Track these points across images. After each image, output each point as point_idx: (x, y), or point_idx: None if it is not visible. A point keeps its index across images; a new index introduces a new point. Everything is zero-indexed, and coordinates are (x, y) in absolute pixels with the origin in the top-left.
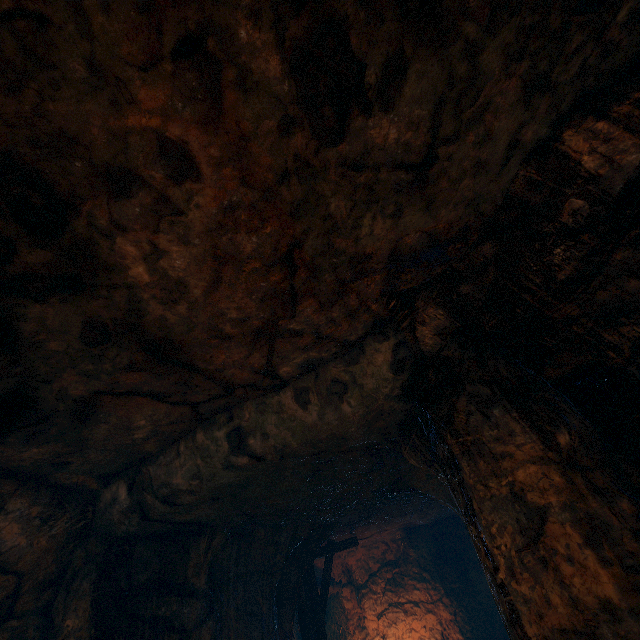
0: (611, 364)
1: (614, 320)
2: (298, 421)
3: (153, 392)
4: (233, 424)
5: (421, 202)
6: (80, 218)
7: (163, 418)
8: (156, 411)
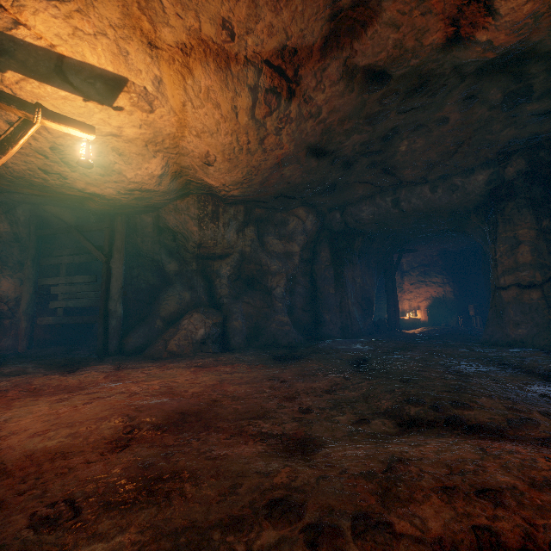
0: None
1: None
2: (427, 199)
3: (372, 182)
4: (395, 196)
5: (537, 124)
6: (397, 136)
7: (368, 191)
8: (367, 189)
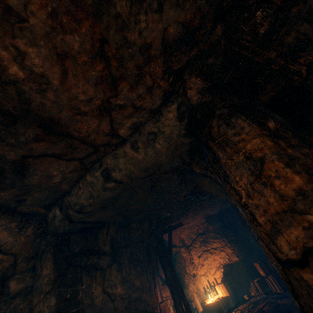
0: (296, 84)
1: (295, 56)
2: (135, 159)
3: (54, 154)
4: (103, 167)
5: None
6: None
7: (65, 169)
8: (60, 165)
